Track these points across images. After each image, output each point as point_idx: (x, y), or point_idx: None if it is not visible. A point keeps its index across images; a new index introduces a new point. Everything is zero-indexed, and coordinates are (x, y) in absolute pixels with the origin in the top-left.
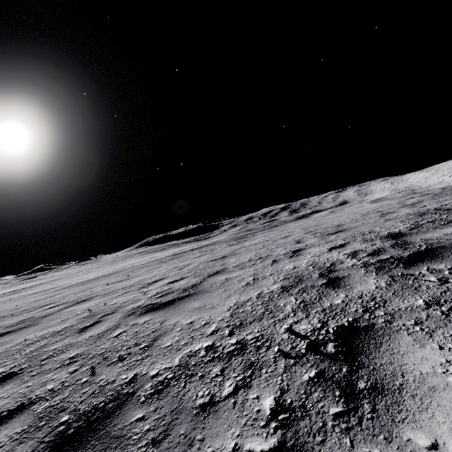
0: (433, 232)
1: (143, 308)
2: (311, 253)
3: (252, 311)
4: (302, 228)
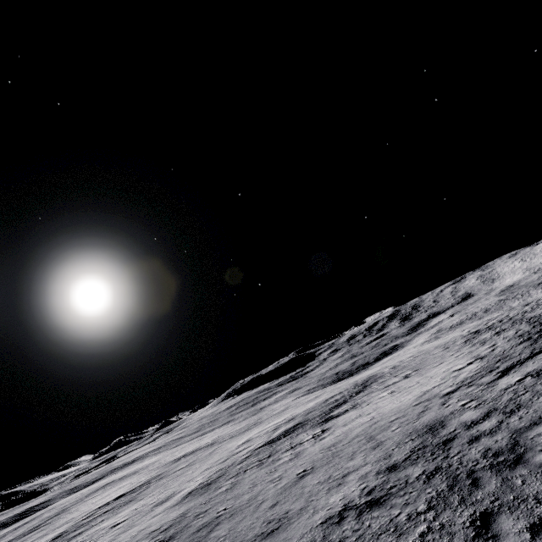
0: (406, 469)
1: (259, 537)
2: (349, 482)
3: (305, 541)
4: (371, 418)
